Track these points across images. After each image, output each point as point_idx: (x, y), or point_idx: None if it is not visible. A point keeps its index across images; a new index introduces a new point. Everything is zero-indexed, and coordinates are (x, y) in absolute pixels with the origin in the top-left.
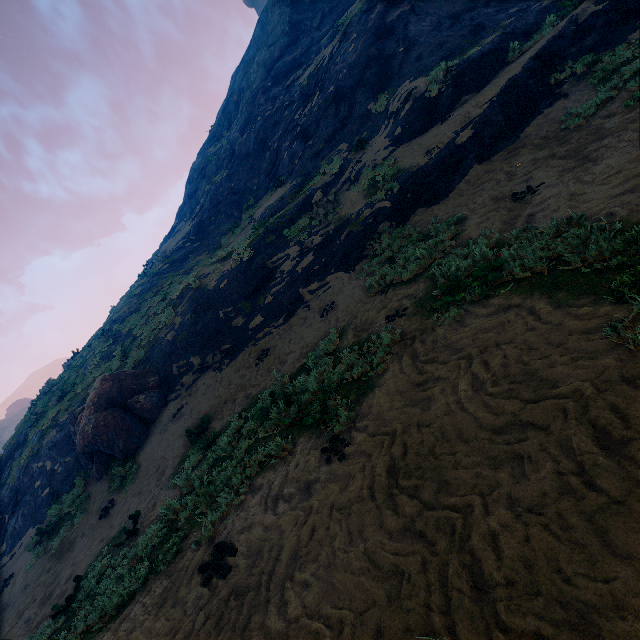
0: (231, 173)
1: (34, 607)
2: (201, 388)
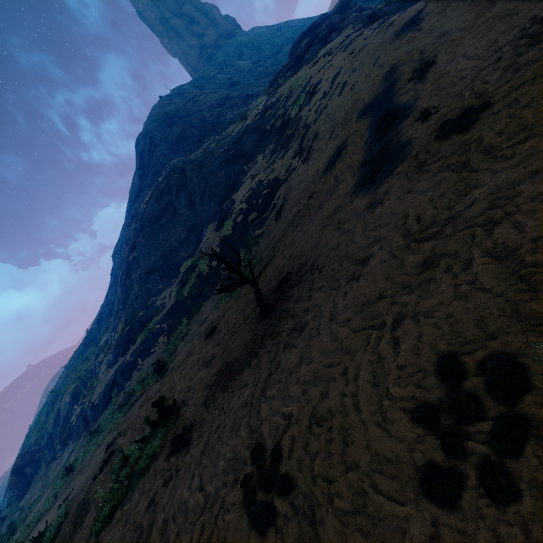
0: (112, 285)
1: None
2: (41, 474)
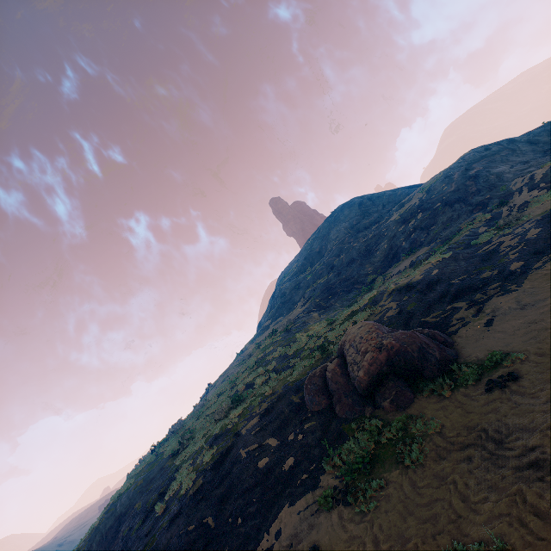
0: (338, 272)
1: (550, 437)
2: (501, 304)
